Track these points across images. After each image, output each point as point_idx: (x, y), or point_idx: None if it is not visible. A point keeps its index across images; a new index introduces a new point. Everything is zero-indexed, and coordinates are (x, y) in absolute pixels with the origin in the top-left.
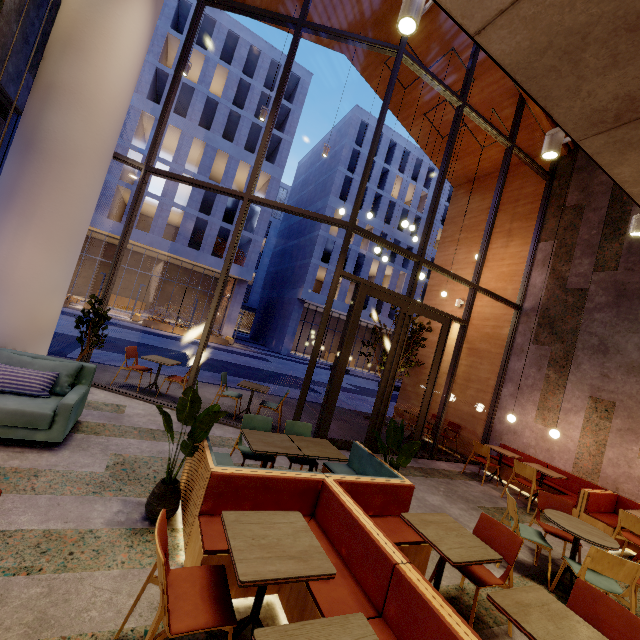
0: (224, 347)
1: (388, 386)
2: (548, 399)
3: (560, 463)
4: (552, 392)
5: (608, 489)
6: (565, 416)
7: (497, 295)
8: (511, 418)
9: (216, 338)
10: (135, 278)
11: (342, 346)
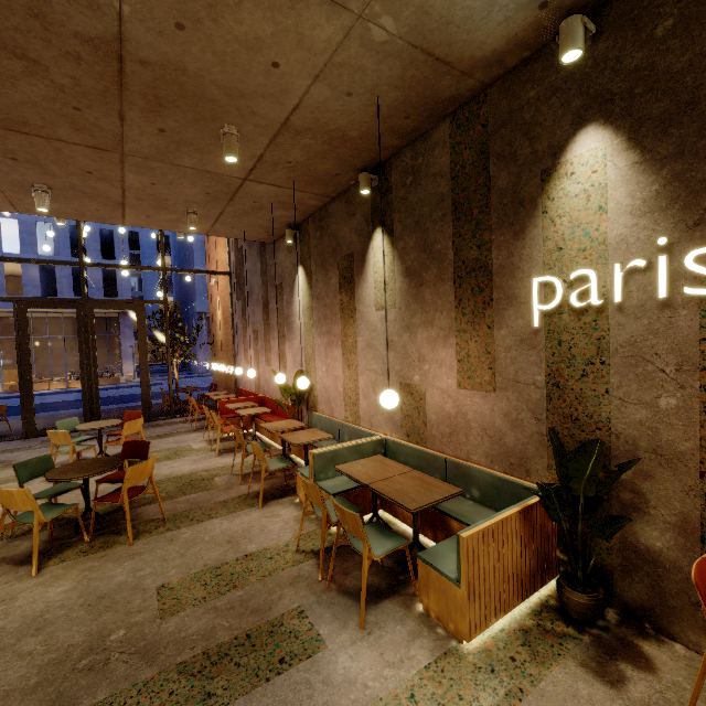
0: (112, 386)
1: (91, 374)
2: (245, 342)
3: (253, 387)
4: (245, 336)
5: (263, 394)
6: (250, 351)
7: (194, 270)
8: (213, 366)
9: (104, 380)
10: (9, 346)
11: (17, 356)
